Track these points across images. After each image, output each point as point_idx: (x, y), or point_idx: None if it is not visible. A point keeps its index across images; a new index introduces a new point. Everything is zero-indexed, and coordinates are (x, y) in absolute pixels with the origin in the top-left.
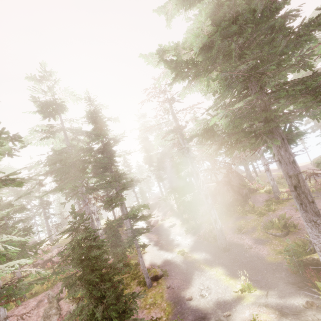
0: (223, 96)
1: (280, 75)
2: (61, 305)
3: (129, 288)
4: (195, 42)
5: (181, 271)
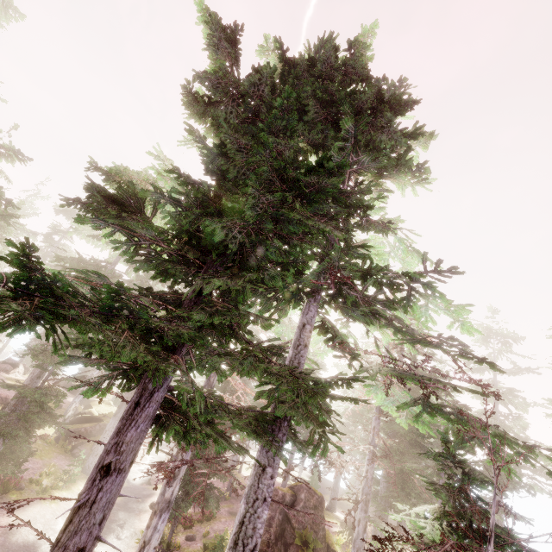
0: (139, 268)
1: (213, 284)
2: None
3: None
4: (166, 181)
5: None
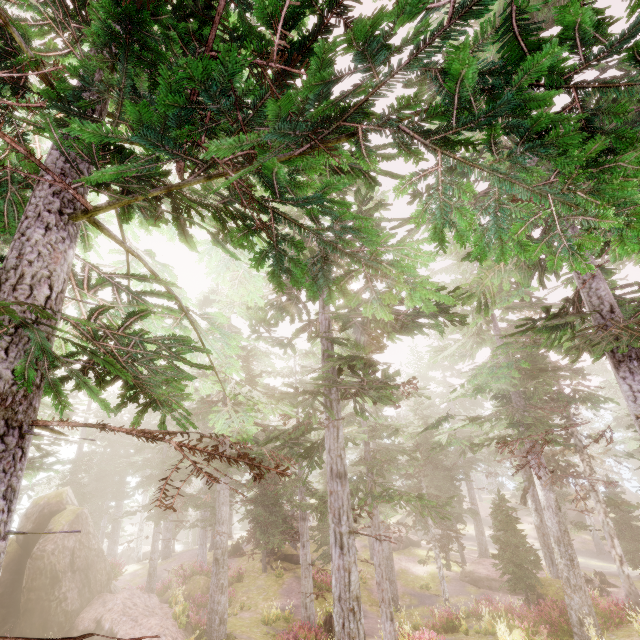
0: None
1: None
2: None
3: None
4: None
5: (582, 565)
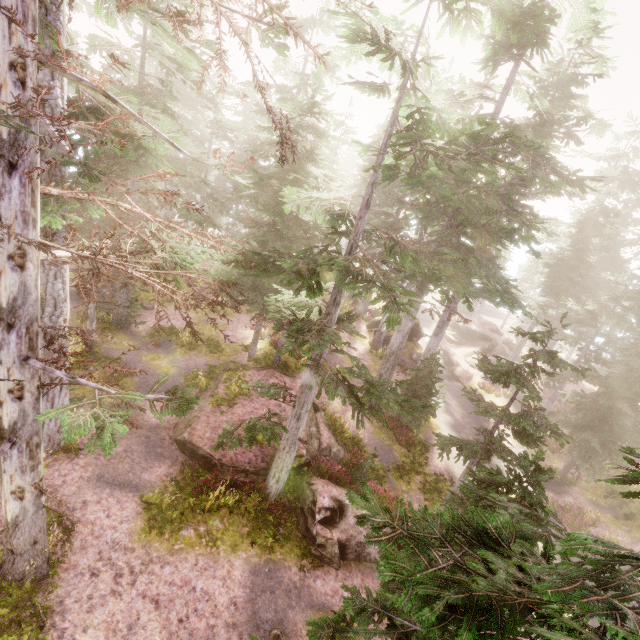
0: None
1: None
2: (320, 424)
3: (406, 482)
4: None
5: None
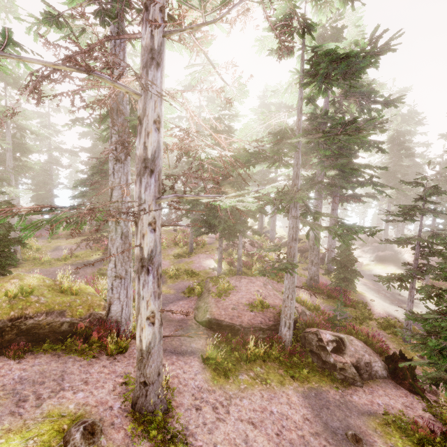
0: None
1: None
2: None
3: (366, 326)
4: None
5: None
